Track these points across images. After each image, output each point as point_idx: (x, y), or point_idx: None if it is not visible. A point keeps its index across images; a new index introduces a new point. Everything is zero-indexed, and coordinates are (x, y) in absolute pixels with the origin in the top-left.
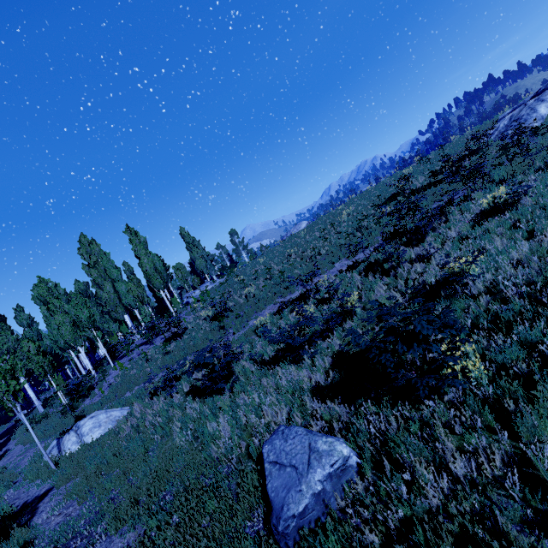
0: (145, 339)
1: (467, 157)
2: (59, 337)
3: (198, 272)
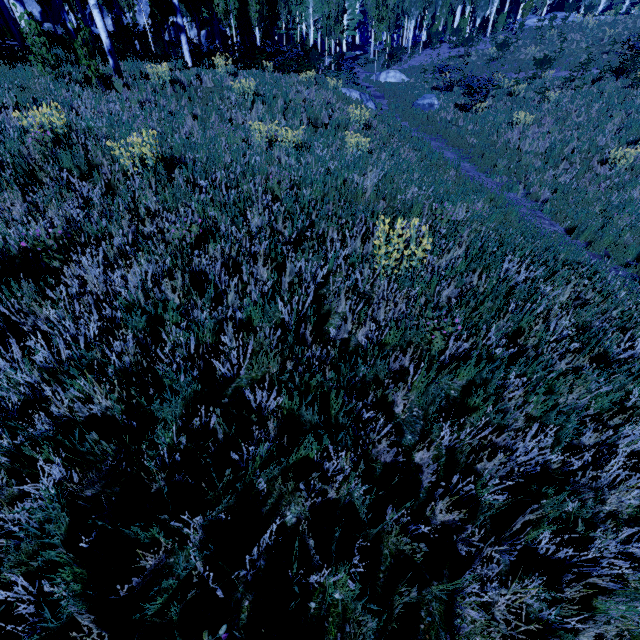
0: (451, 45)
1: None
2: None
3: None
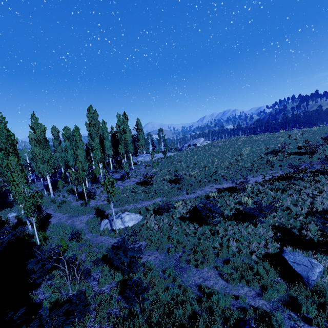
0: (118, 177)
1: (318, 146)
2: (70, 160)
3: (136, 145)
